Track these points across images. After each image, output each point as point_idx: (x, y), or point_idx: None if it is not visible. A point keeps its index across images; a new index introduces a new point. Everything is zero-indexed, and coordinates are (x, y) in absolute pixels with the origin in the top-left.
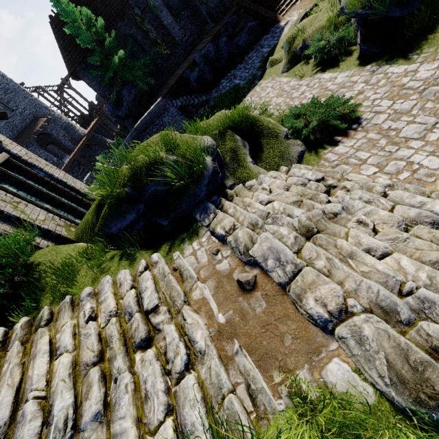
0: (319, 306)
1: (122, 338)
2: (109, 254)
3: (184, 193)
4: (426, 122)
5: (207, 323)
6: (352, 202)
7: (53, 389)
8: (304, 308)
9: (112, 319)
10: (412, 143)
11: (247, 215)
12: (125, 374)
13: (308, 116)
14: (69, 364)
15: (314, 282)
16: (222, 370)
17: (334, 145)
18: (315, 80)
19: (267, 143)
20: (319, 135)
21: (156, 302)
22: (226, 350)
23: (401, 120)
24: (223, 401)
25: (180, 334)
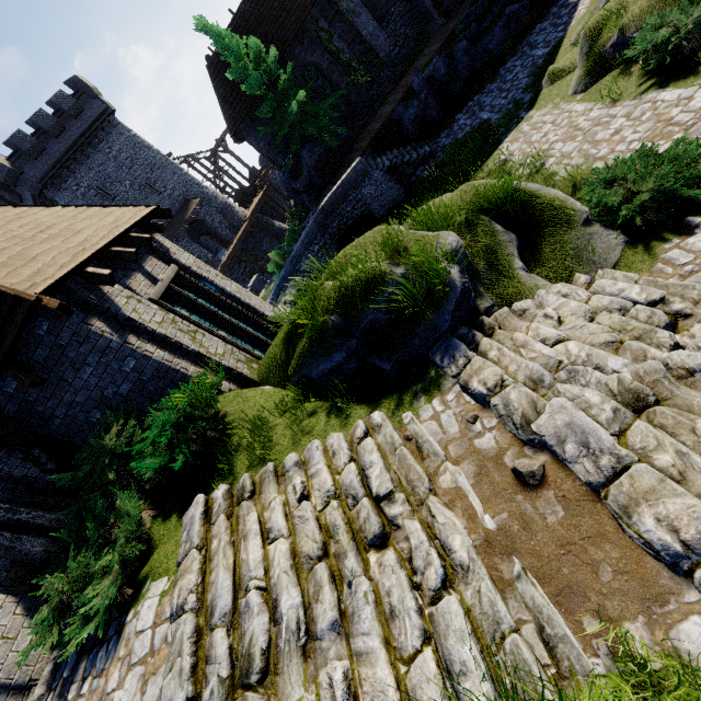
0: (663, 530)
1: (349, 530)
2: (309, 407)
3: (416, 324)
4: None
5: (467, 526)
6: None
7: (275, 581)
8: (634, 528)
9: (332, 503)
10: None
11: (522, 364)
12: (361, 578)
13: (631, 181)
14: (288, 553)
15: (654, 491)
16: (498, 598)
17: (685, 233)
18: (645, 105)
19: (551, 233)
20: (653, 215)
21: (391, 487)
22: (500, 569)
23: None
24: (504, 642)
25: (428, 536)
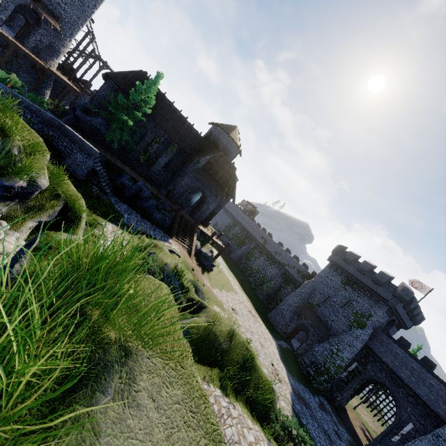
0: None
1: None
2: None
3: None
4: None
5: None
6: None
7: None
8: None
9: None
10: None
11: None
12: None
13: None
14: None
15: None
16: None
17: None
18: None
19: None
20: None
21: None
22: None
23: None
24: None
25: None
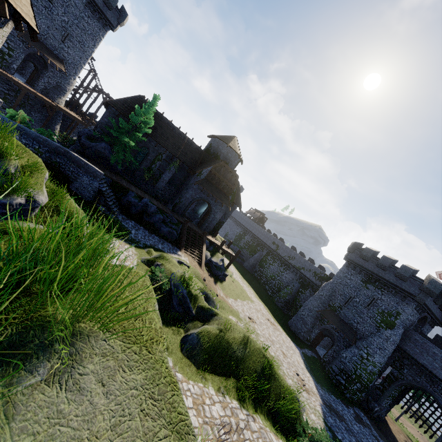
0: None
1: None
2: None
3: None
4: None
5: None
6: None
7: None
8: None
9: None
10: None
11: None
12: None
13: None
14: None
15: None
16: None
17: None
18: None
19: None
20: None
21: None
22: None
23: None
24: None
25: None
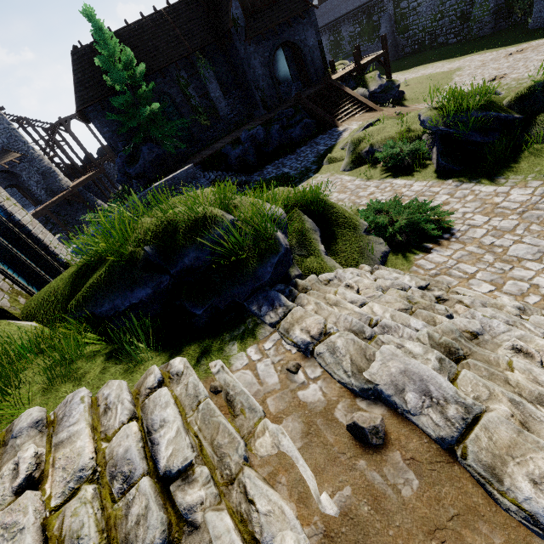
0: None
1: None
2: (85, 349)
3: (238, 271)
4: (537, 244)
5: (296, 513)
6: (489, 321)
7: None
8: (511, 496)
9: (84, 490)
10: (528, 264)
11: (342, 317)
12: None
13: (391, 214)
14: None
15: (517, 444)
16: None
17: (426, 251)
18: (386, 184)
19: (343, 233)
20: (404, 237)
21: (191, 456)
22: None
23: (505, 237)
24: None
25: (242, 539)
